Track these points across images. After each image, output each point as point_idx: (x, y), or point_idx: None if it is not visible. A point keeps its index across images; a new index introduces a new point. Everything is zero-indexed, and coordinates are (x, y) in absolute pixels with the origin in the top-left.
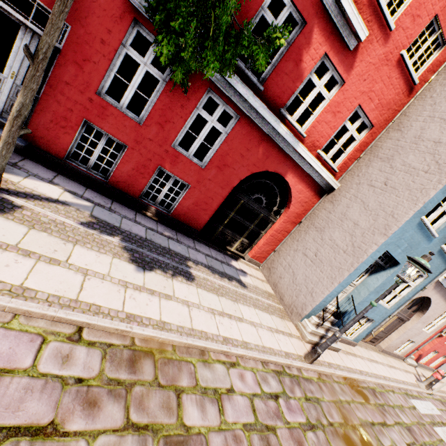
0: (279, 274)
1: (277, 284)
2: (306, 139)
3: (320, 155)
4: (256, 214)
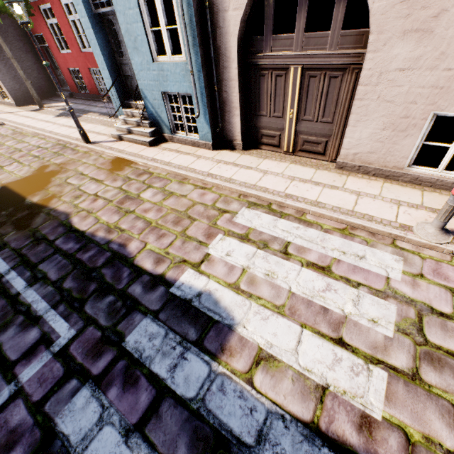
0: None
1: None
2: None
3: None
4: None
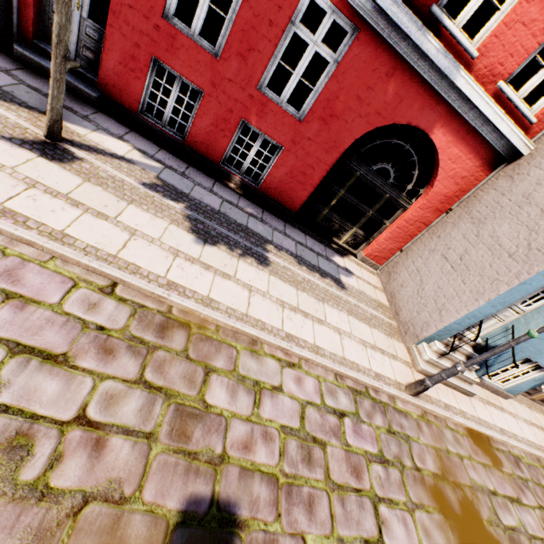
0: (401, 282)
1: (394, 294)
2: (477, 61)
3: (503, 92)
4: (377, 194)
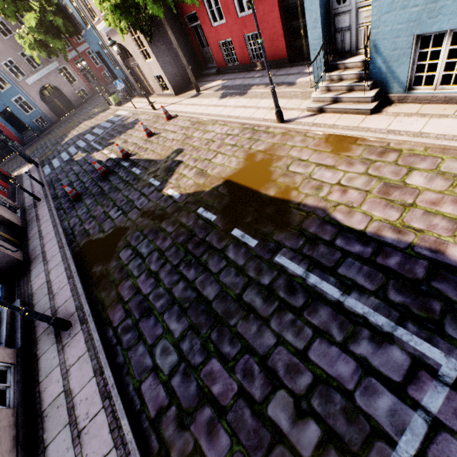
0: None
1: None
2: None
3: None
4: None
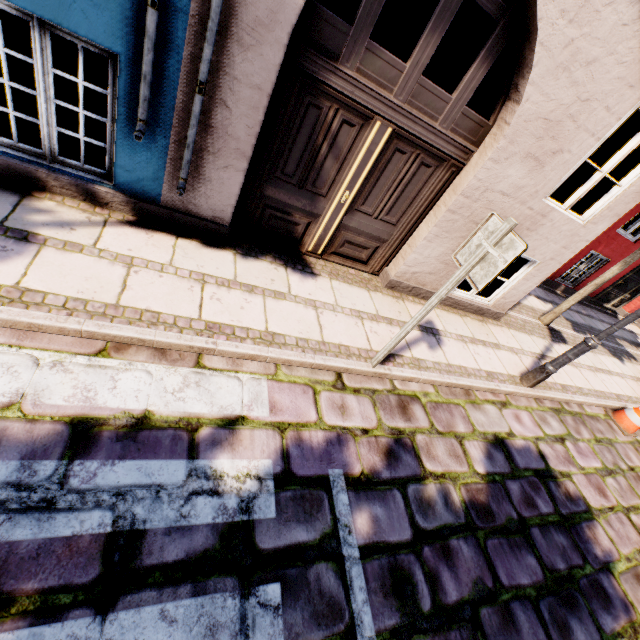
0: None
1: None
2: None
3: None
4: None
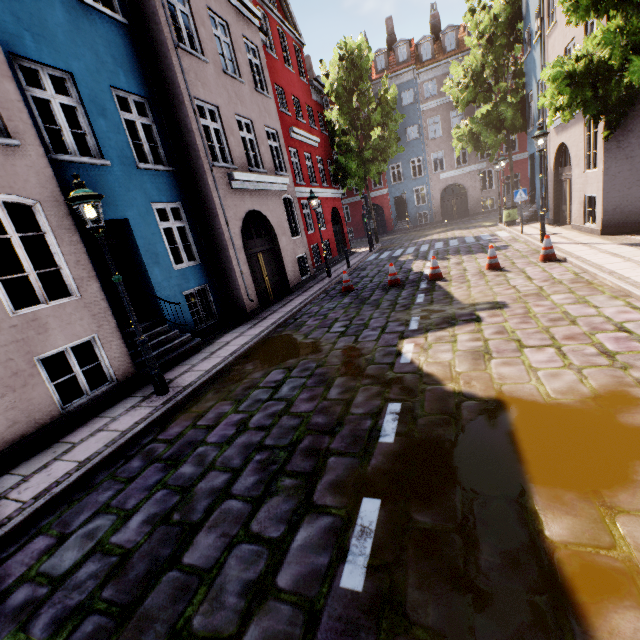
0: None
1: None
2: None
3: None
4: None
